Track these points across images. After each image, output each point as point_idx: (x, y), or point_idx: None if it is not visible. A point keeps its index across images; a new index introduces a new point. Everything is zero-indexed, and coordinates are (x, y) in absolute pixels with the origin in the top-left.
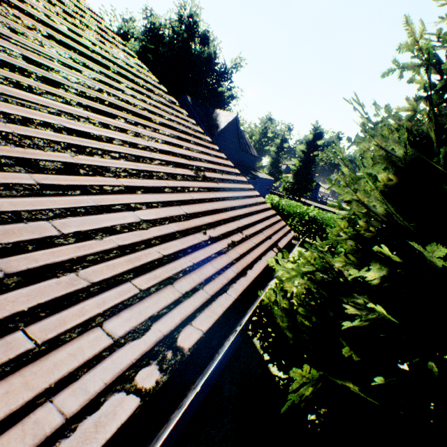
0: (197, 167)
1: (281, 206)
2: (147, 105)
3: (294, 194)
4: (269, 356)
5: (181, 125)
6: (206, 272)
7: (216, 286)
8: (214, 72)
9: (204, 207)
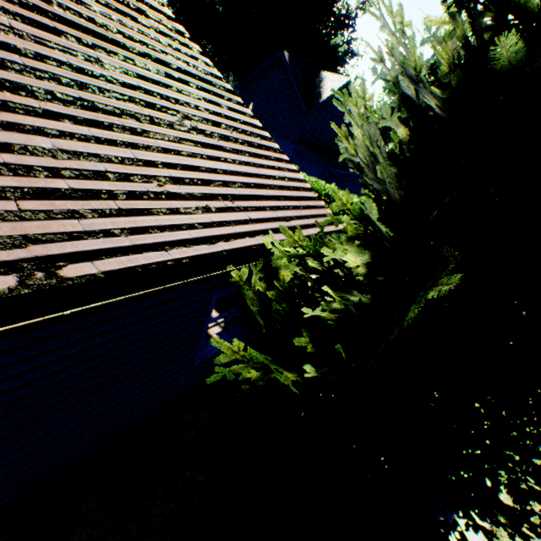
0: (185, 115)
1: None
2: (126, 28)
3: None
4: (253, 348)
5: (181, 62)
6: (140, 223)
7: (150, 240)
8: (331, 17)
9: (175, 159)
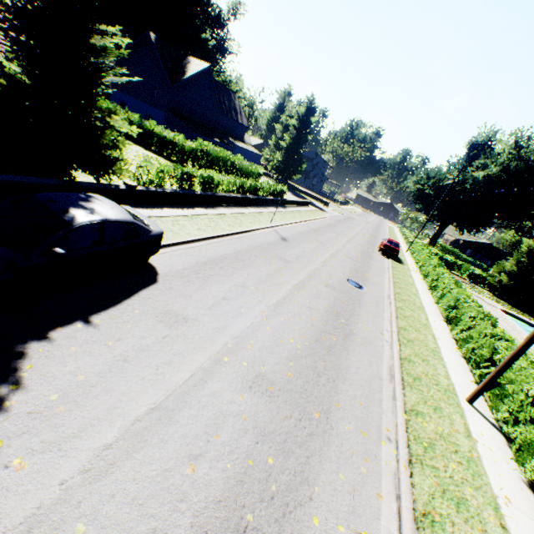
0: None
1: (209, 151)
2: None
3: (280, 174)
4: None
5: None
6: None
7: None
8: (208, 16)
9: None
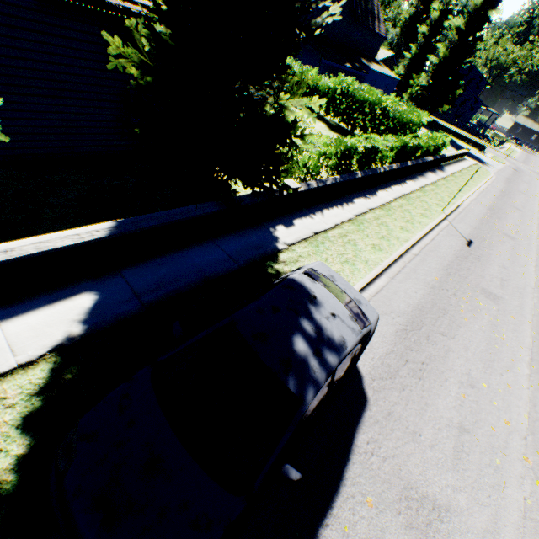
0: None
1: (352, 91)
2: None
3: (421, 106)
4: None
5: None
6: None
7: None
8: None
9: None
